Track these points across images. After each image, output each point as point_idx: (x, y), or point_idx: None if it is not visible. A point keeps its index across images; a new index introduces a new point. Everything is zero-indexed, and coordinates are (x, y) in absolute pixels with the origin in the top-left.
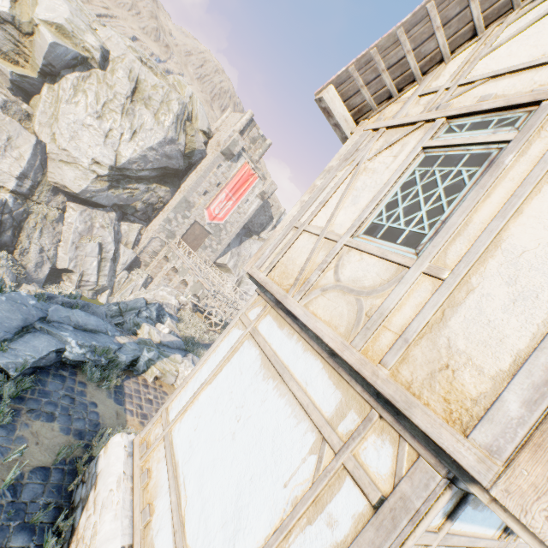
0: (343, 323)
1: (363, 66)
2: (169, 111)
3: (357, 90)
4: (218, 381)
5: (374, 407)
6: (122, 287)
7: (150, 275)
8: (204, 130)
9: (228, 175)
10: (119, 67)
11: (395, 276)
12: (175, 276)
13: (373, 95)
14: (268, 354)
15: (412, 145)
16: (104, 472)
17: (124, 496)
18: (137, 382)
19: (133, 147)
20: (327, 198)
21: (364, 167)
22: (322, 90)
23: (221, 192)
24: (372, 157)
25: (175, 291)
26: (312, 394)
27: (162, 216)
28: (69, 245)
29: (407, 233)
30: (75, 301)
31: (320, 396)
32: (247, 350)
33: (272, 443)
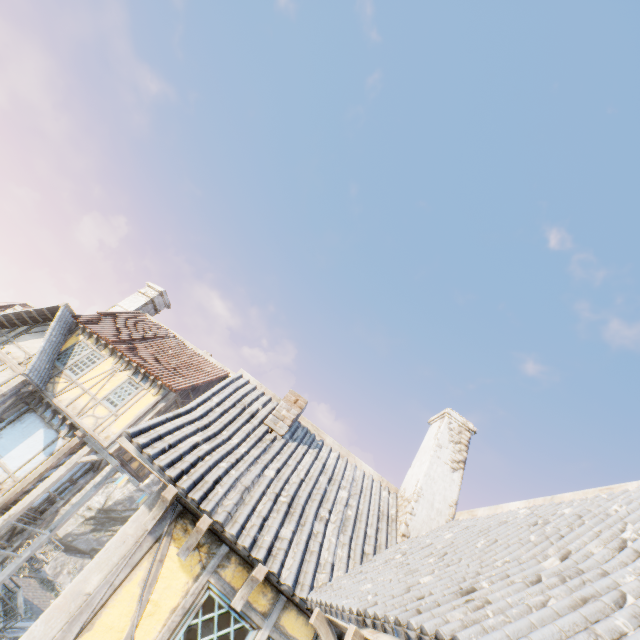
0: None
1: None
2: None
3: None
4: None
5: None
6: None
7: None
8: None
9: None
10: None
11: None
12: None
13: None
14: None
15: None
16: None
17: None
18: None
19: (123, 491)
20: None
21: None
22: None
23: None
24: None
25: None
26: None
27: None
28: None
29: None
30: None
31: None
32: None
33: None
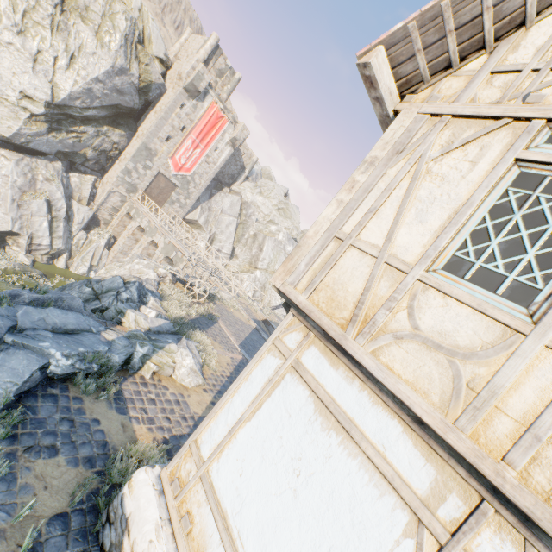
0: (435, 390)
1: (427, 23)
2: (114, 29)
3: (411, 54)
4: (259, 420)
5: (488, 500)
6: (81, 249)
7: (112, 234)
8: (160, 57)
9: (193, 117)
10: None
11: (502, 341)
12: (141, 235)
13: (429, 63)
14: (324, 400)
15: (497, 151)
16: (136, 517)
17: (167, 546)
18: (135, 382)
19: (72, 77)
20: (379, 205)
21: (426, 169)
22: (368, 51)
23: (186, 138)
24: (437, 157)
25: (152, 263)
26: (394, 462)
27: (119, 166)
28: (9, 203)
29: (510, 282)
30: (45, 296)
31: (406, 467)
32: (292, 387)
33: (350, 513)
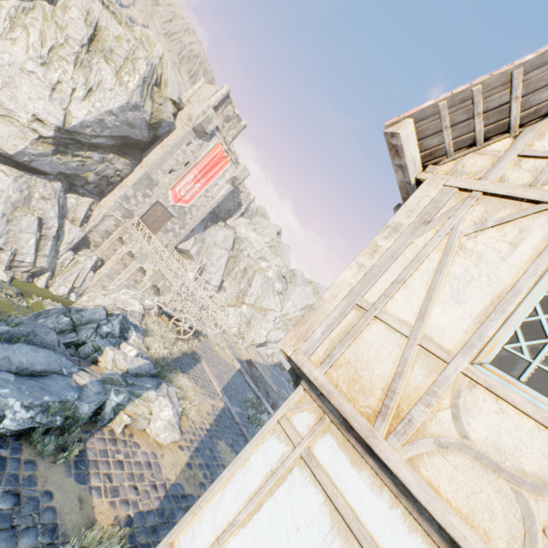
0: (500, 531)
1: (456, 103)
2: (134, 71)
3: (438, 130)
4: (258, 527)
5: None
6: (65, 269)
7: (100, 257)
8: (174, 99)
9: (198, 154)
10: (73, 4)
11: None
12: (130, 261)
13: (454, 139)
14: (344, 514)
15: (539, 236)
16: None
17: None
18: (102, 438)
19: (87, 108)
20: (407, 276)
21: (459, 244)
22: (396, 122)
23: (189, 172)
24: (470, 233)
25: (139, 294)
26: None
27: (118, 191)
28: None
29: None
30: (16, 329)
31: None
32: (302, 487)
33: None
